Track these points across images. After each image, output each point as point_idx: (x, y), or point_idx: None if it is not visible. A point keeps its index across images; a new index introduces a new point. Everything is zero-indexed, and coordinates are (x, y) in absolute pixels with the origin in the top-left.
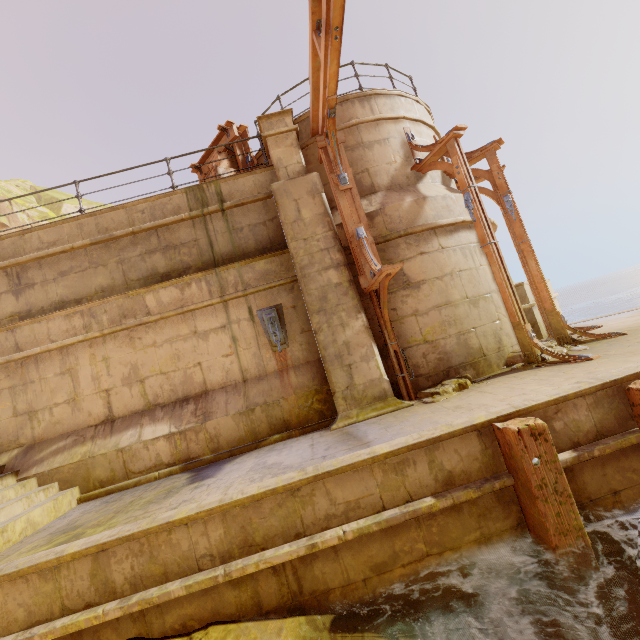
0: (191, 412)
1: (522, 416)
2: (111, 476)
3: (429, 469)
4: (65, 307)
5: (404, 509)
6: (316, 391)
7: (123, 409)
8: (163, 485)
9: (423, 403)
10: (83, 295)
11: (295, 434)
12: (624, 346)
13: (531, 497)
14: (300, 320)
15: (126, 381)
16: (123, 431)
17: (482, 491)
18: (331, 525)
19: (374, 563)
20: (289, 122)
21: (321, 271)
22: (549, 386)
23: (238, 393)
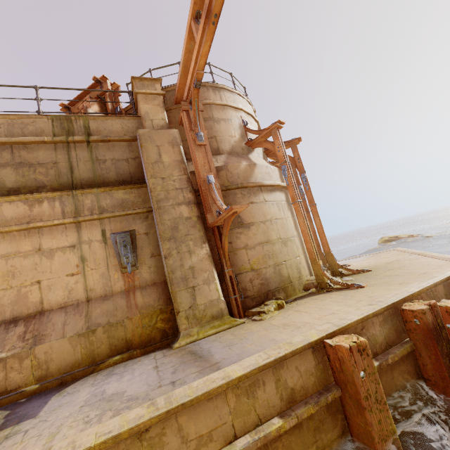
0: (18, 335)
1: (341, 333)
2: None
3: (276, 388)
4: None
5: (256, 436)
6: (161, 311)
7: None
8: None
9: (253, 321)
10: None
11: (136, 354)
12: (377, 278)
13: (359, 408)
14: (151, 245)
15: None
16: None
17: (319, 405)
18: None
19: None
20: (158, 88)
21: (175, 205)
22: (349, 307)
23: (79, 313)
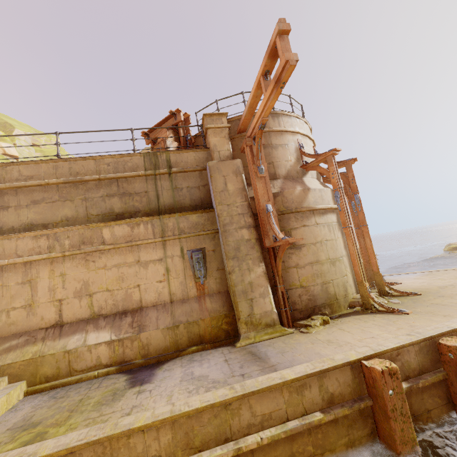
0: (128, 324)
1: (378, 356)
2: (56, 373)
3: (319, 391)
4: (33, 229)
5: (302, 421)
6: (225, 315)
7: (71, 316)
8: (105, 385)
9: (300, 332)
10: (50, 221)
11: (207, 347)
12: (424, 305)
13: (386, 417)
14: (217, 261)
15: (77, 294)
16: (70, 335)
17: (353, 409)
18: (251, 432)
19: None
20: (224, 121)
21: (237, 229)
22: (388, 333)
23: (166, 311)
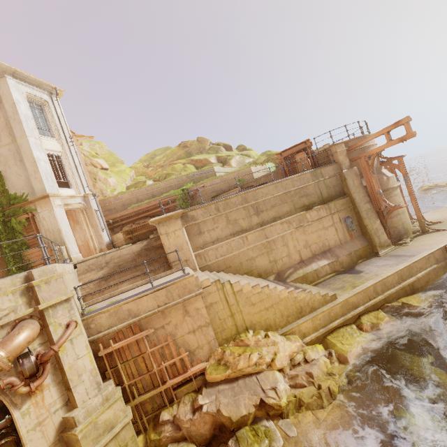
0: (330, 256)
1: None
2: (313, 279)
3: (433, 258)
4: (275, 220)
5: (431, 267)
6: (368, 245)
7: (305, 257)
8: (342, 277)
9: (403, 246)
10: (281, 215)
11: (365, 259)
12: None
13: None
14: (354, 221)
15: (304, 247)
16: (310, 264)
17: (445, 262)
18: (417, 273)
19: (426, 281)
20: (343, 146)
21: (364, 204)
22: (446, 237)
23: (342, 248)
